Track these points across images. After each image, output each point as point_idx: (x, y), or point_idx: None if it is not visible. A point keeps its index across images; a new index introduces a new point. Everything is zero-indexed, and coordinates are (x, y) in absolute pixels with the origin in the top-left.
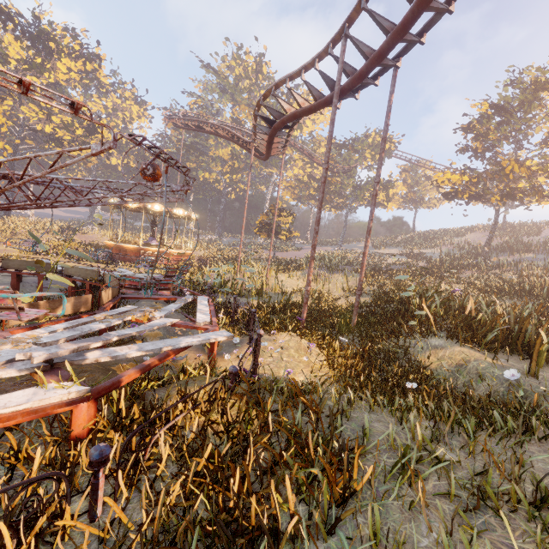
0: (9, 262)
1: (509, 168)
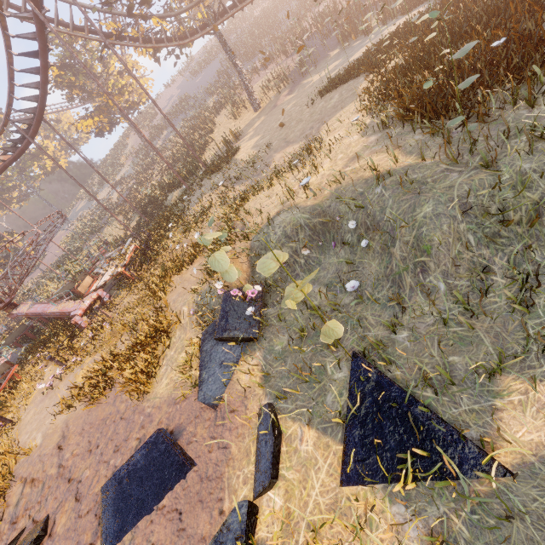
0: (6, 343)
1: (111, 102)
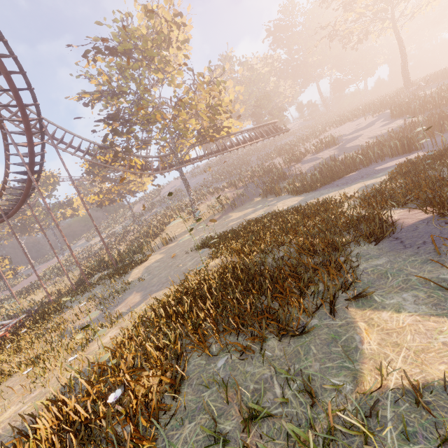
0: None
1: (113, 189)
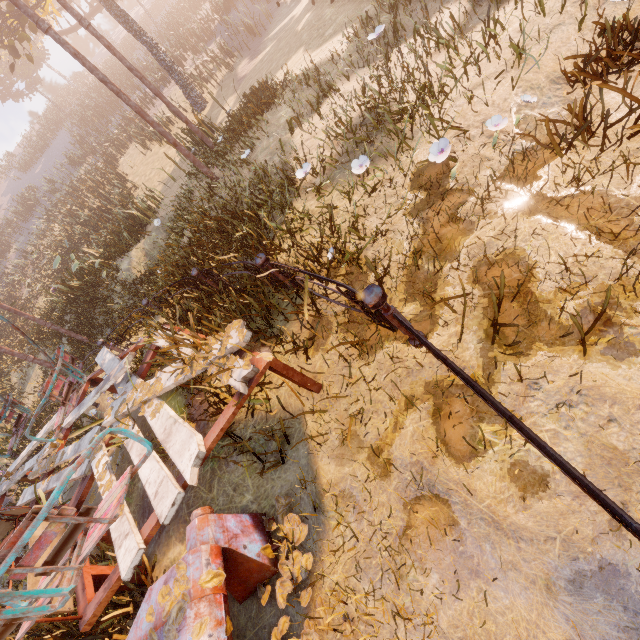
0: None
1: None
